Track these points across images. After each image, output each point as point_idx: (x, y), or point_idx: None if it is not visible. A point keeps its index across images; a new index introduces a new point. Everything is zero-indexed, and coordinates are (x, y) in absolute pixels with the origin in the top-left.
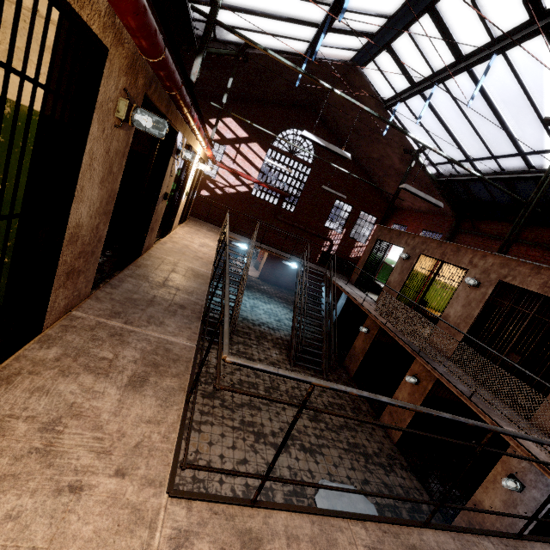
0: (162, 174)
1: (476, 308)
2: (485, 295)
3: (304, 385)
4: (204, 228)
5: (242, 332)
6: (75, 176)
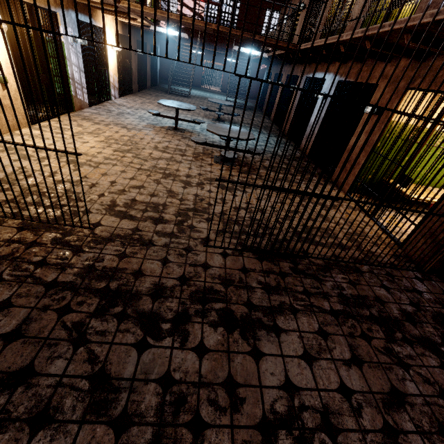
0: None
1: (302, 22)
2: (306, 10)
3: (230, 109)
4: None
5: (200, 98)
6: None
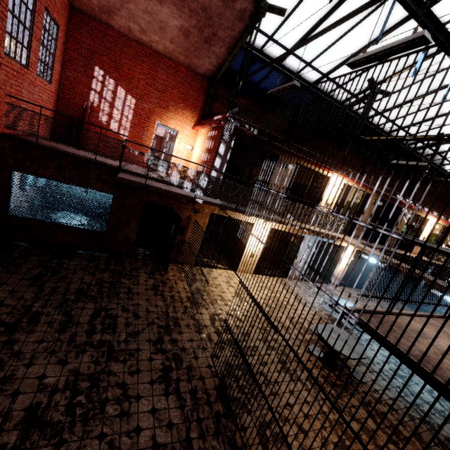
0: (395, 220)
1: None
2: None
3: None
4: (445, 264)
5: None
6: (362, 211)
